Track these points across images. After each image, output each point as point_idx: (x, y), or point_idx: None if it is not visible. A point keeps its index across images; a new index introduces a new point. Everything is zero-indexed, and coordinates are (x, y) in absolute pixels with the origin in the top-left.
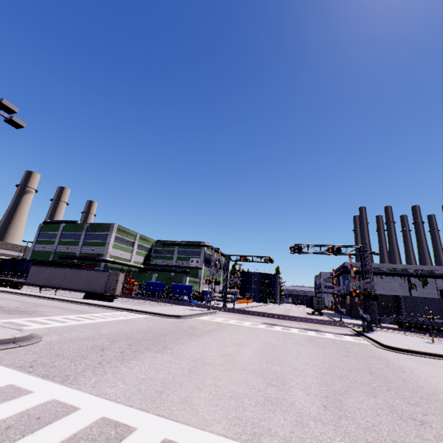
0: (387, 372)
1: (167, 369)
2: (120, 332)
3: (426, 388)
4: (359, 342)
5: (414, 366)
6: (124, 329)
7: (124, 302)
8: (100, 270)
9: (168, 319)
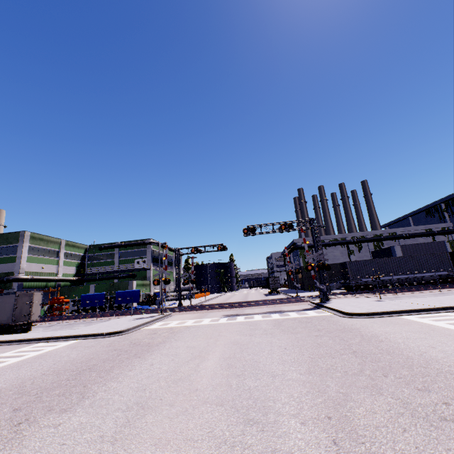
0: (368, 347)
1: (70, 451)
2: (12, 385)
3: (415, 357)
4: (323, 316)
5: (384, 330)
6: (23, 377)
7: (48, 328)
8: (1, 294)
9: (105, 339)
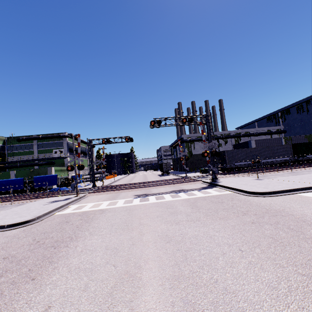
0: None
1: None
2: None
3: None
4: (227, 194)
5: None
6: None
7: None
8: None
9: (4, 234)
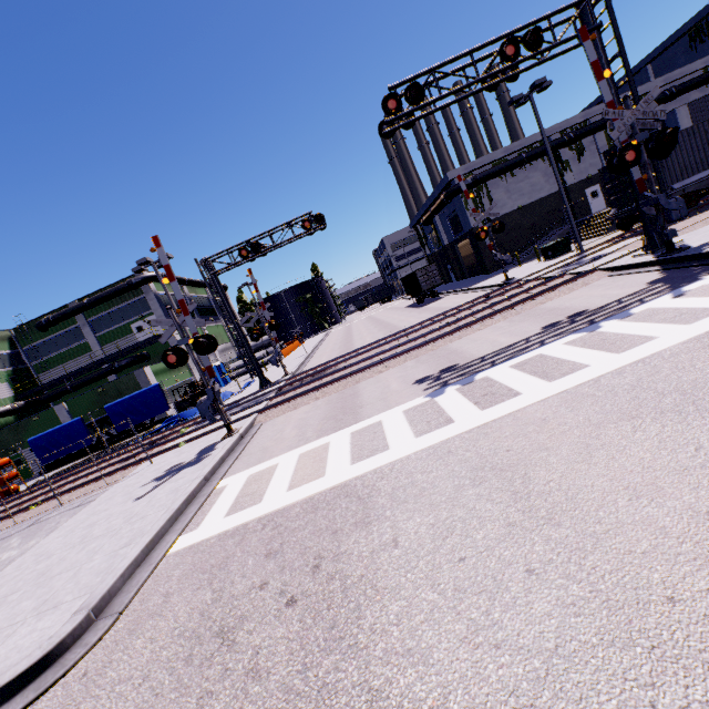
0: None
1: None
2: None
3: None
4: None
5: None
6: None
7: None
8: None
9: None
